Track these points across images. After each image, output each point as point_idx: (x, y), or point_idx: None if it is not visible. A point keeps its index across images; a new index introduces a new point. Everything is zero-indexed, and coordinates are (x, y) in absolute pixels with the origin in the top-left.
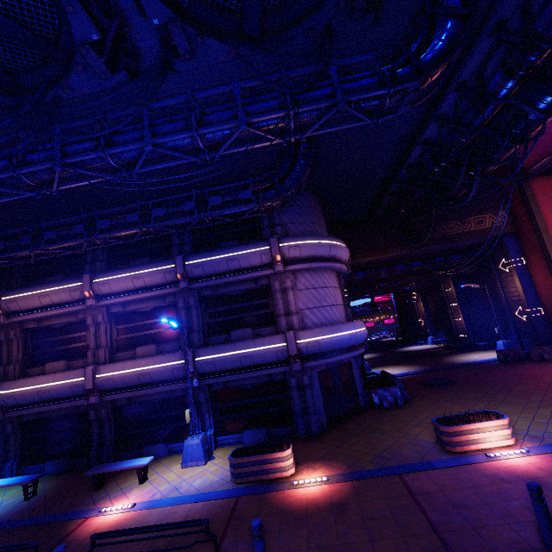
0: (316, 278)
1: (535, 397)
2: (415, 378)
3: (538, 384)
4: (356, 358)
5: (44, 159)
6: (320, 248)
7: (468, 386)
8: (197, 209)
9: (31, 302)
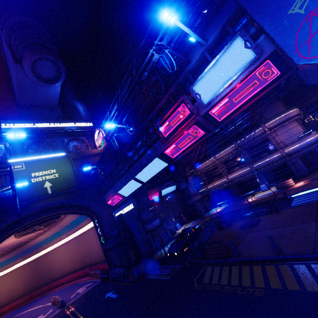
0: (284, 128)
1: None
2: None
3: None
4: None
5: (209, 142)
6: (281, 119)
7: None
8: (235, 130)
9: (203, 166)
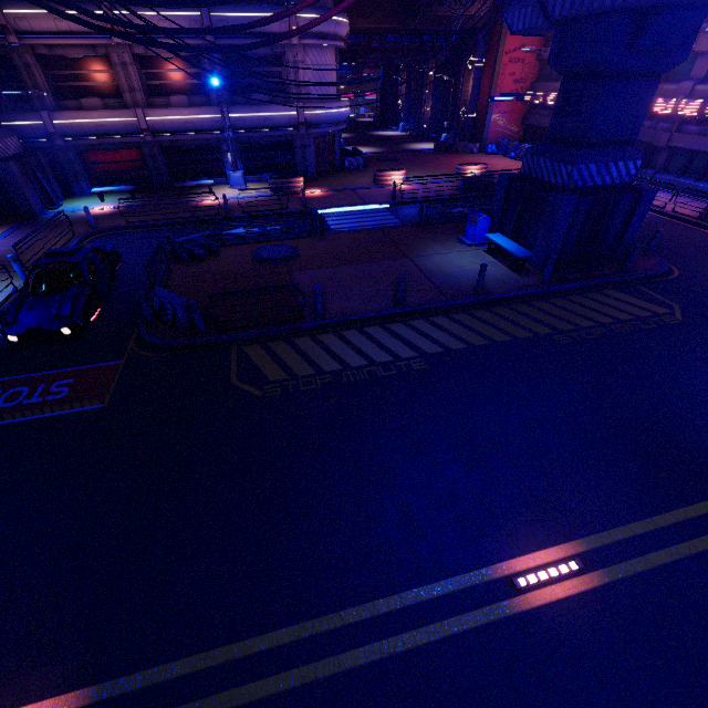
0: (321, 55)
1: (431, 169)
2: (375, 156)
3: (439, 164)
4: (339, 132)
5: None
6: (328, 26)
7: (404, 163)
8: None
9: (45, 24)
